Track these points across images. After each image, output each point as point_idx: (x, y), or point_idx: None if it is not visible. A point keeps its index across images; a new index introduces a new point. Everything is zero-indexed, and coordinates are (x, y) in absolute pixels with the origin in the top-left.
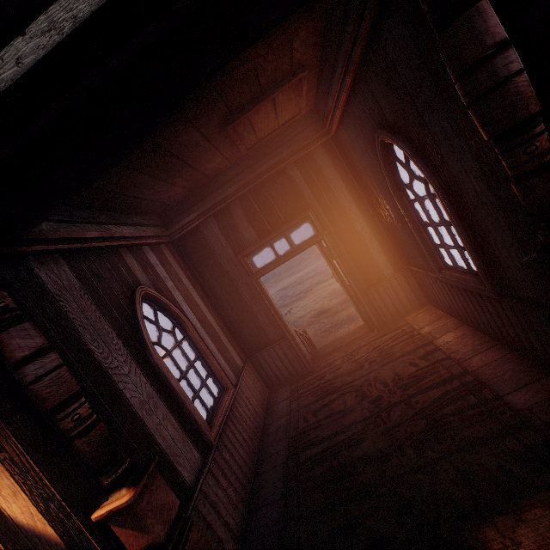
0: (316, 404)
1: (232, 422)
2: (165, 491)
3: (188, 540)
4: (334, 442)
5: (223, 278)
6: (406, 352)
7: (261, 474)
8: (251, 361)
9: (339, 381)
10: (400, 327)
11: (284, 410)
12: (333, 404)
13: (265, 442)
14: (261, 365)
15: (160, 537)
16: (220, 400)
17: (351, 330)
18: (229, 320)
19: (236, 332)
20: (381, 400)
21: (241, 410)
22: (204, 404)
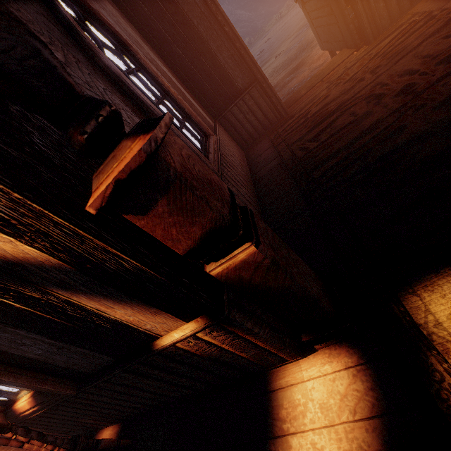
0: (311, 133)
1: (226, 165)
2: (201, 166)
3: (257, 228)
4: (357, 146)
5: (161, 2)
6: (432, 33)
7: (269, 205)
8: (220, 122)
9: (332, 105)
10: (404, 23)
11: (270, 156)
12: (335, 123)
13: (260, 184)
14: (232, 125)
15: (223, 218)
16: (207, 143)
17: (327, 63)
18: (185, 73)
19: (196, 88)
20: (414, 87)
21: (229, 158)
22: (192, 143)
